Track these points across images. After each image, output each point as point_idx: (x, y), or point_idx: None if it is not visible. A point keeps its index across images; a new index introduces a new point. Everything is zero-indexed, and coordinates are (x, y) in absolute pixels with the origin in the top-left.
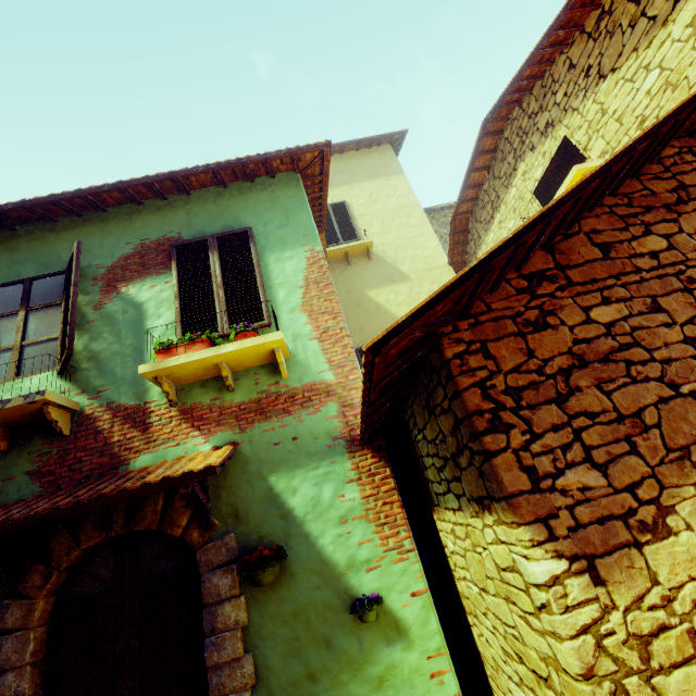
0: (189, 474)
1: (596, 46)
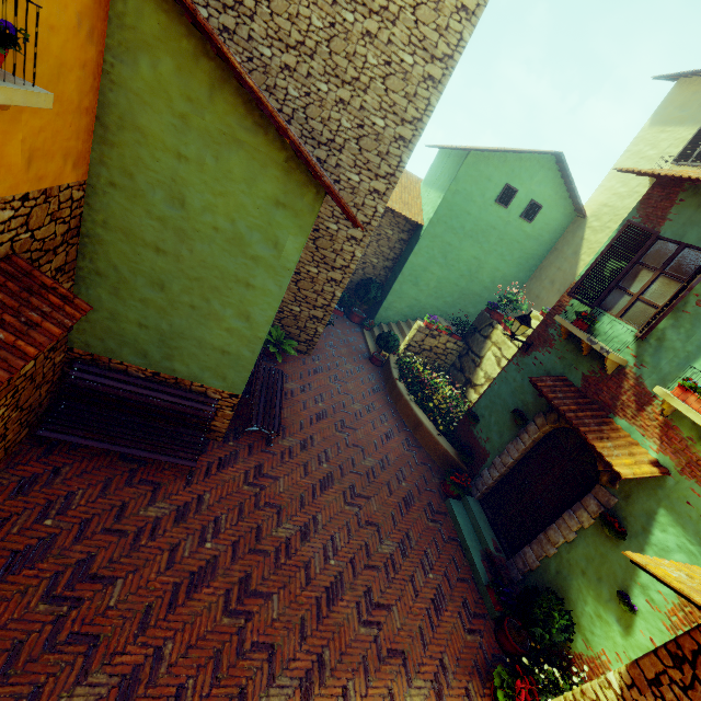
0: (610, 465)
1: None
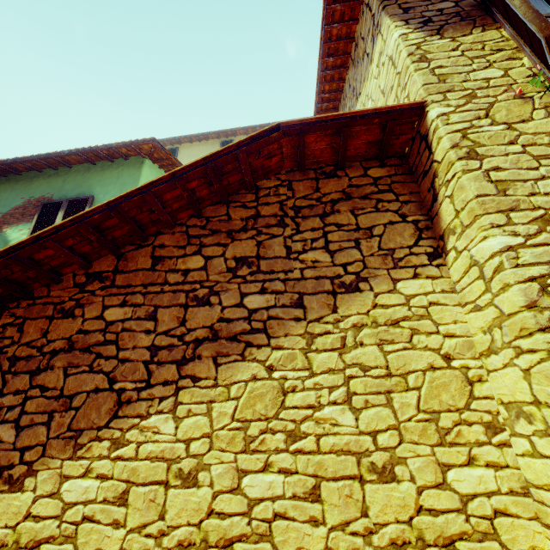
0: None
1: (355, 71)
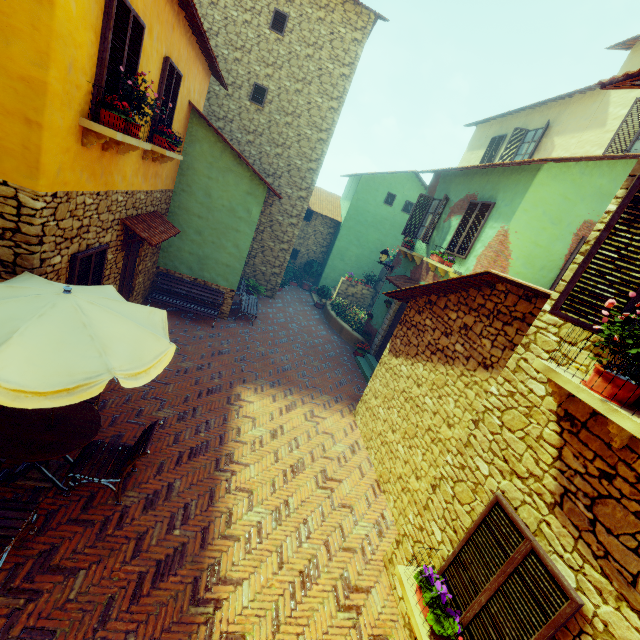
0: None
1: None
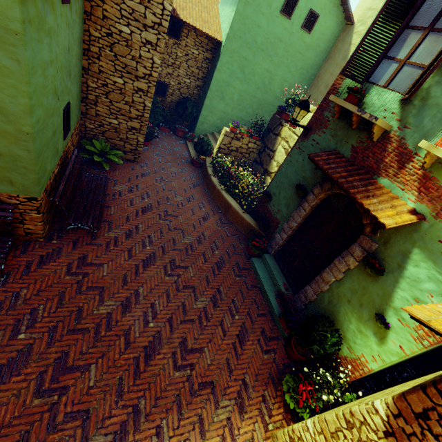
0: (376, 218)
1: None
